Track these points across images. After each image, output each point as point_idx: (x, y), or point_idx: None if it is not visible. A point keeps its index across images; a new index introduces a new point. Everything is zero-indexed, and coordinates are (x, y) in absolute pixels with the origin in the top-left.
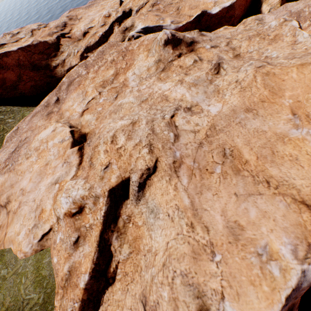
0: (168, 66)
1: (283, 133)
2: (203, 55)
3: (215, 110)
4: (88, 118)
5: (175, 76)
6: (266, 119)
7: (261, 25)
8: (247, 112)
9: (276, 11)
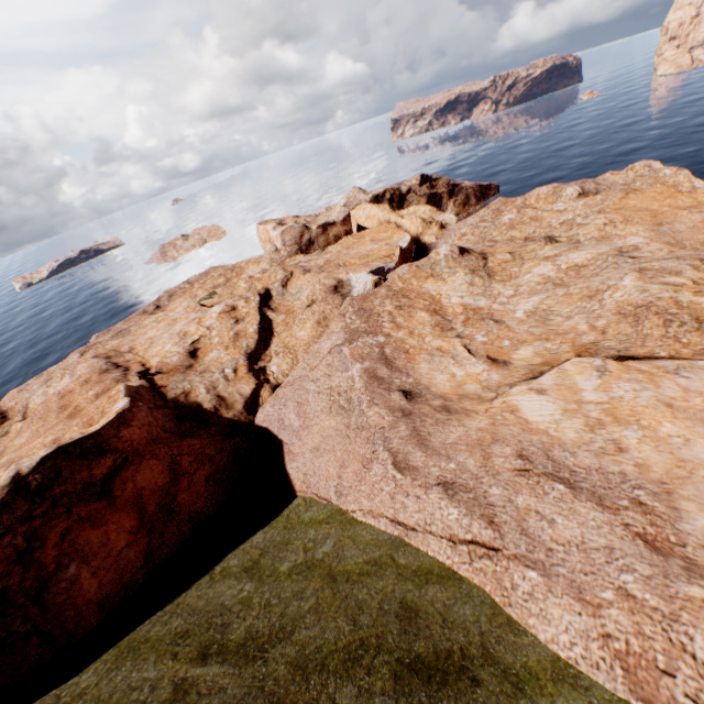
0: (488, 270)
1: (702, 219)
2: (498, 251)
3: (637, 241)
4: (530, 352)
5: (517, 268)
6: (678, 221)
7: (492, 226)
8: (660, 226)
9: (446, 235)
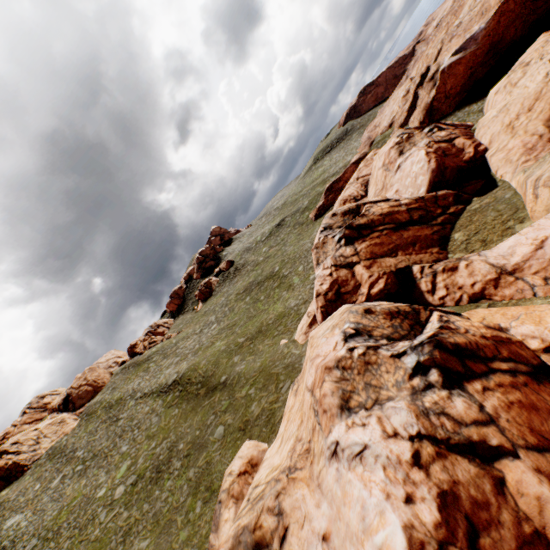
0: None
1: None
2: None
3: None
4: None
5: None
6: None
7: None
8: None
9: None
